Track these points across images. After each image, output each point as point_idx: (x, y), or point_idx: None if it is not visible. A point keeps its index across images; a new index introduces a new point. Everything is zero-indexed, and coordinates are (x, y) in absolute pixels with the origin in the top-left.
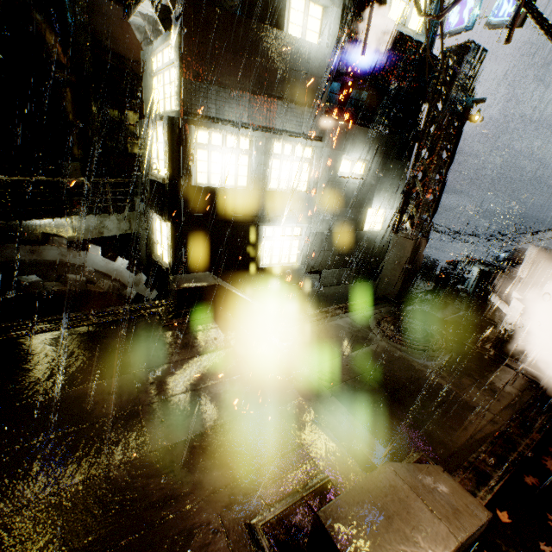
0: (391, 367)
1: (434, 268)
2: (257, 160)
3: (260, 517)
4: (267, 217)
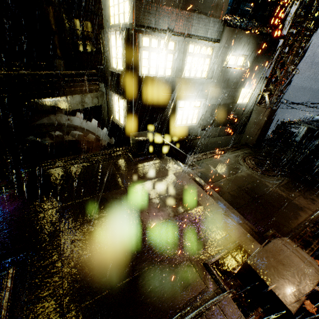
0: (253, 185)
1: None
2: (178, 57)
3: (209, 260)
4: (182, 95)
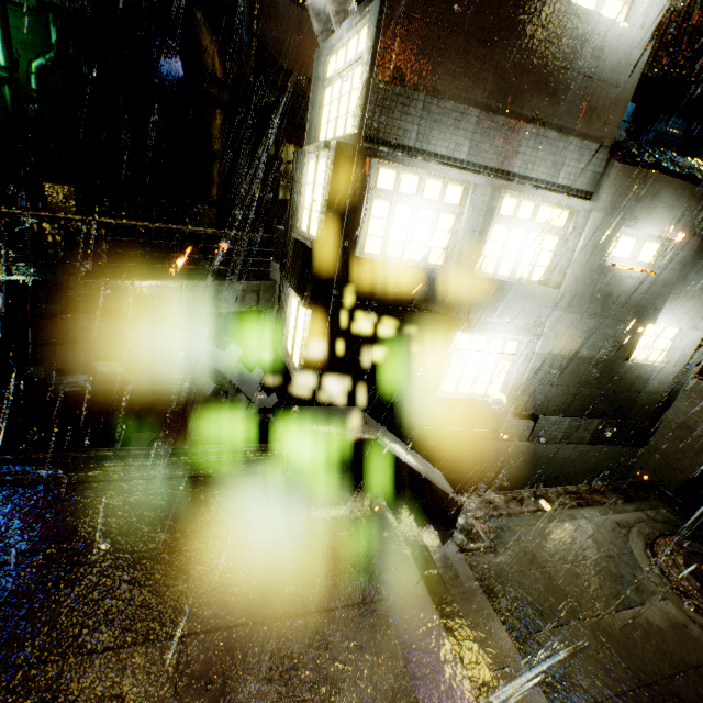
0: (699, 687)
1: None
2: (469, 224)
3: None
4: (466, 319)
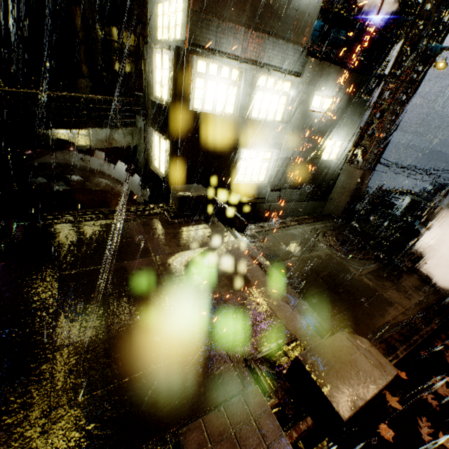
0: (332, 269)
1: (366, 193)
2: (244, 91)
3: (253, 356)
4: (246, 142)
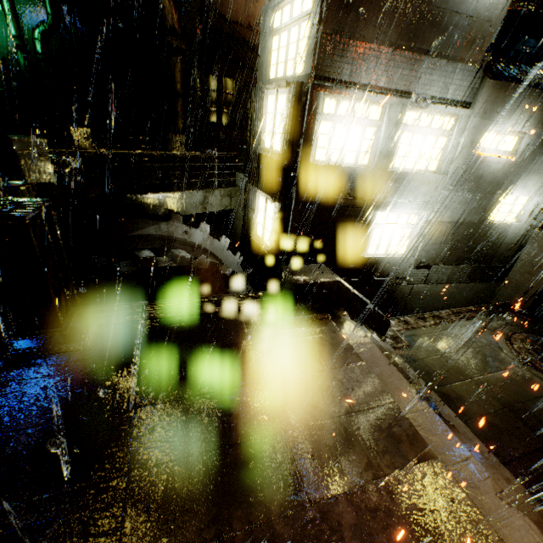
0: (539, 406)
1: None
2: (386, 134)
3: None
4: (384, 202)
